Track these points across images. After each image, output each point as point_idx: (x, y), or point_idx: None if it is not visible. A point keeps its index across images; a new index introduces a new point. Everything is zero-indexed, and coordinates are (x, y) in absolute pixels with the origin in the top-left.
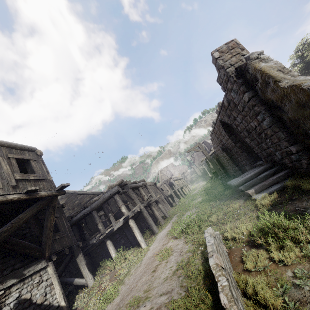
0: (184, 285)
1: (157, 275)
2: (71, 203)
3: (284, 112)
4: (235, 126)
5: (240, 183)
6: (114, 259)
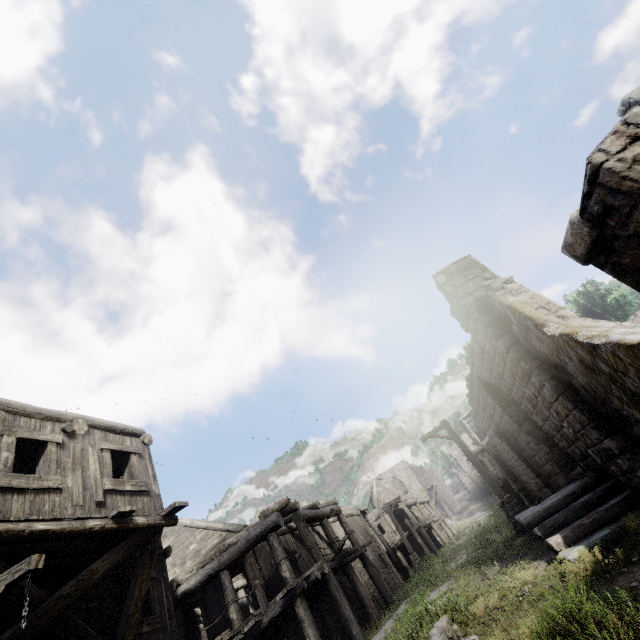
0: None
1: None
2: (182, 550)
3: (571, 374)
4: (506, 390)
5: (535, 518)
6: None
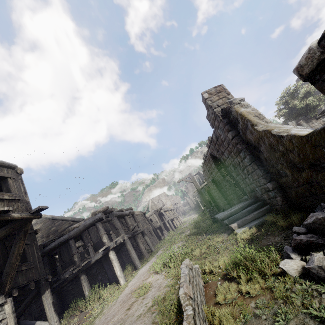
0: (156, 321)
1: (130, 313)
2: (47, 230)
3: (261, 152)
4: (223, 160)
5: (225, 216)
6: (87, 297)
